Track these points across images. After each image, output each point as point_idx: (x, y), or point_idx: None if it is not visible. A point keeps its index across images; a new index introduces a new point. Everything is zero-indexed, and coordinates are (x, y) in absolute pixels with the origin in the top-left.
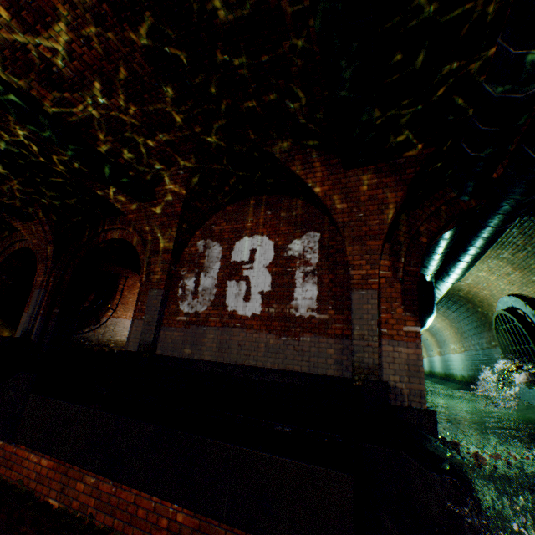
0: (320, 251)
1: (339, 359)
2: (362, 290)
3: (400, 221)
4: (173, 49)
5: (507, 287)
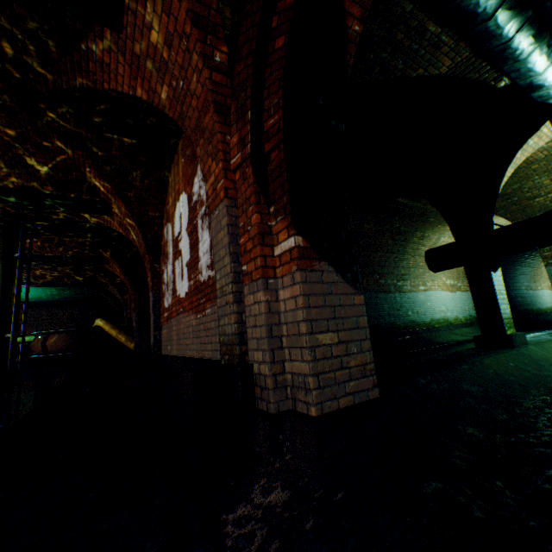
0: None
1: None
2: (215, 210)
3: (240, 41)
4: None
5: None
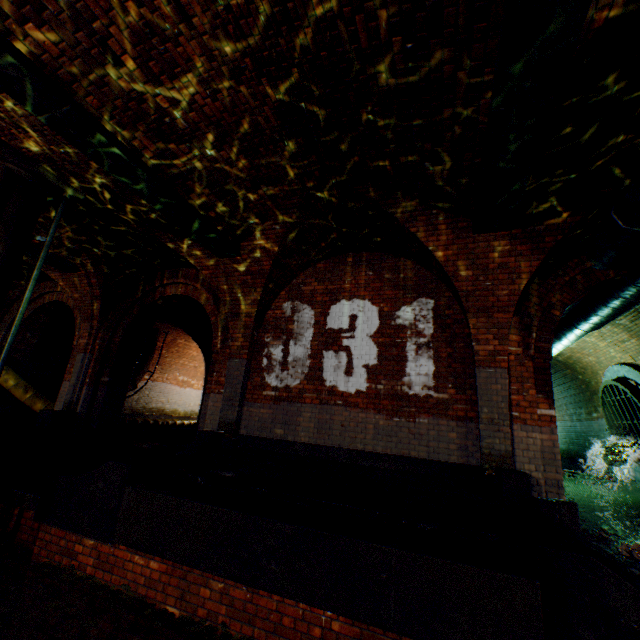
0: (435, 320)
1: (463, 445)
2: (489, 368)
3: (530, 291)
4: (310, 105)
5: (619, 355)
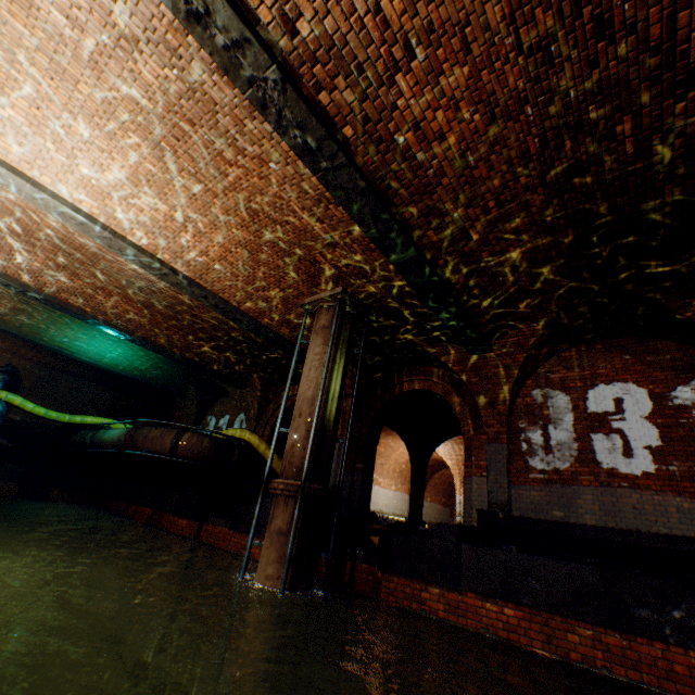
0: None
1: None
2: None
3: None
4: (601, 238)
5: None
